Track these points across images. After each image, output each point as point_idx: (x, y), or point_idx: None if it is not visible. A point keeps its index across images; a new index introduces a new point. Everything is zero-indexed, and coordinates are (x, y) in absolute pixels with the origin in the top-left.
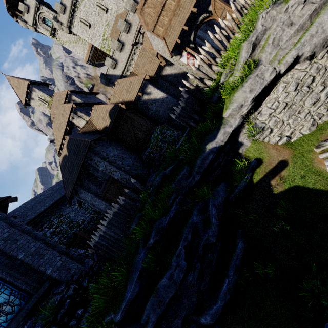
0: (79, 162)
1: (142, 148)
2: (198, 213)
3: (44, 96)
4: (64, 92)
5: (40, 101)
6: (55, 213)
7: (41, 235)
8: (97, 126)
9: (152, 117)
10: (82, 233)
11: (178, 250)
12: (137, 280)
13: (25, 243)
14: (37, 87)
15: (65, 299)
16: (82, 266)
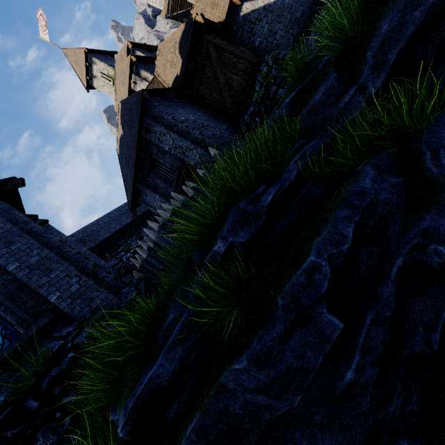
0: (134, 140)
1: (241, 109)
2: (377, 175)
3: (106, 68)
4: (124, 48)
5: (103, 78)
6: (133, 235)
7: (57, 241)
8: (164, 82)
9: (261, 52)
10: None
11: (300, 268)
12: (174, 343)
13: (24, 248)
14: (98, 57)
15: (67, 350)
16: (114, 298)
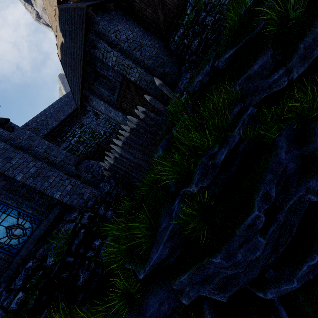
0: (79, 53)
1: (171, 28)
2: (287, 146)
3: None
4: None
5: None
6: (76, 123)
7: (43, 152)
8: None
9: None
10: (104, 144)
11: (250, 217)
12: (167, 239)
13: (21, 162)
14: None
15: (79, 228)
16: (97, 191)
